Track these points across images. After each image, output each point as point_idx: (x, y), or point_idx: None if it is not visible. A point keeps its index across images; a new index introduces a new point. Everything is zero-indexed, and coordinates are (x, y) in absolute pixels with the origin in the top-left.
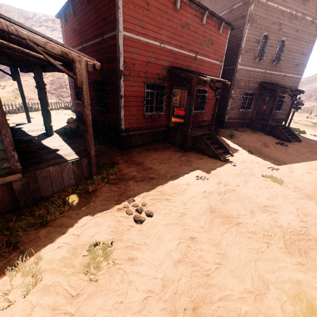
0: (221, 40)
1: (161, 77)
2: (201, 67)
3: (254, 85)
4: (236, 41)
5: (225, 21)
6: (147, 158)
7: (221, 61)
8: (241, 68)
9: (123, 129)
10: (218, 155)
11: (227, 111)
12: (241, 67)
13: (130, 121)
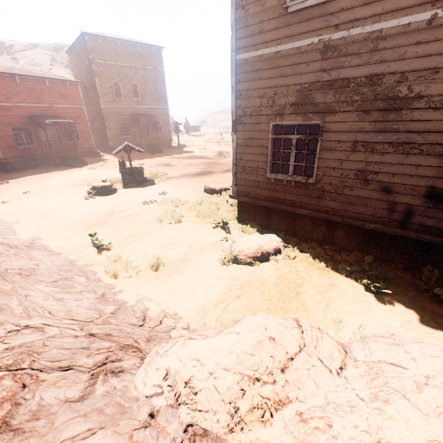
0: (74, 91)
1: (23, 123)
2: (61, 112)
3: (126, 117)
4: (95, 88)
5: (68, 81)
6: (24, 172)
7: (82, 105)
8: (106, 107)
9: (3, 158)
10: (74, 165)
11: (109, 139)
12: (106, 106)
13: (6, 152)
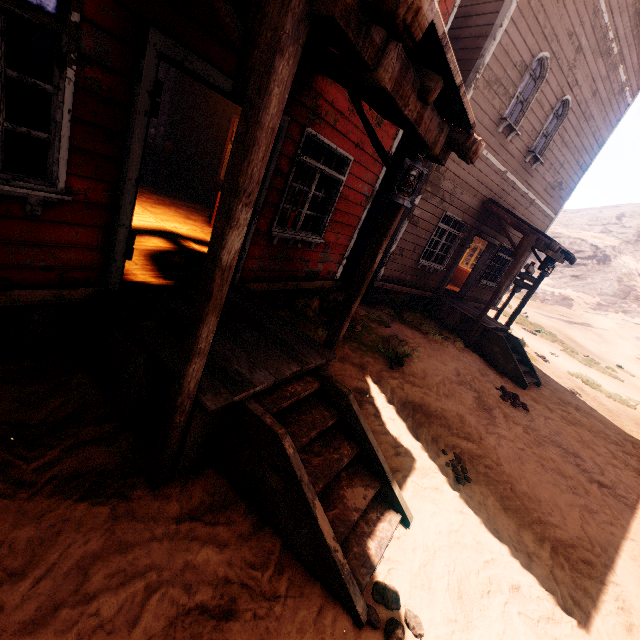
0: None
1: None
2: None
3: (472, 201)
4: (469, 37)
5: None
6: None
7: None
8: None
9: None
10: (345, 581)
11: (389, 255)
12: None
13: None
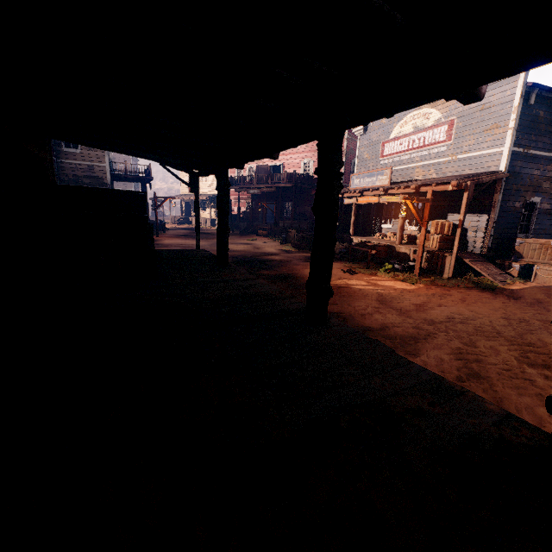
0: None
1: None
2: None
3: None
4: None
5: None
6: None
7: None
8: None
9: None
10: None
11: None
12: None
13: None
